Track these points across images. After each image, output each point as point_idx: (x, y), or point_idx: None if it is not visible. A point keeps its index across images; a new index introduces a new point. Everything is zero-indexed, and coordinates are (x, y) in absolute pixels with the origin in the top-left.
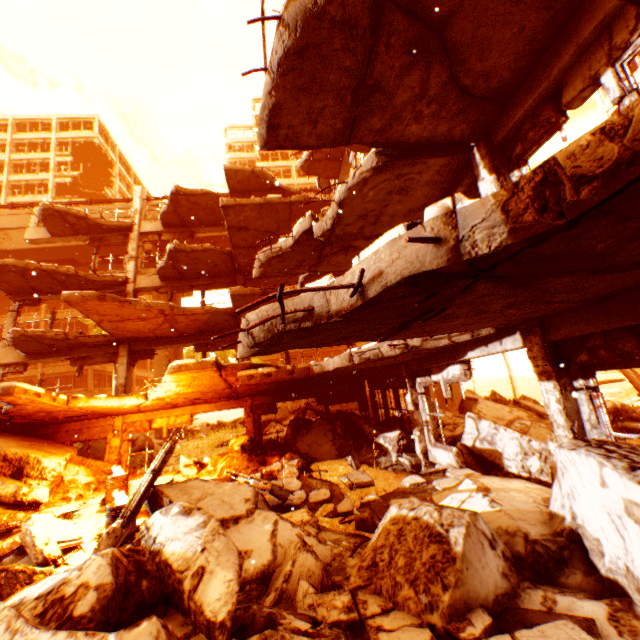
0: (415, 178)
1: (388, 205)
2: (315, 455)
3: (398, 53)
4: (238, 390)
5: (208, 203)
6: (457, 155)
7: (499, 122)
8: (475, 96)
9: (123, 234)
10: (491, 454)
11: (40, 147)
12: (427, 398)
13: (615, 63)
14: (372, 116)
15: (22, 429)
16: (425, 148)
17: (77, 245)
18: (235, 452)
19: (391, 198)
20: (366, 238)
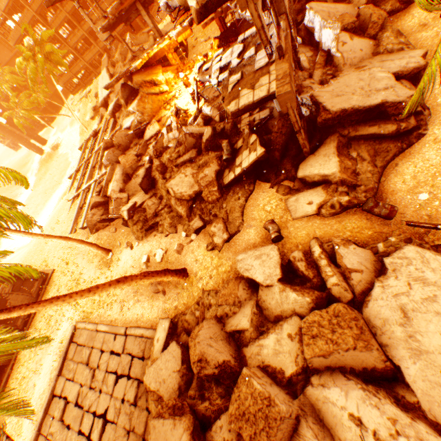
0: None
1: None
2: None
3: None
4: None
5: None
6: None
7: None
8: None
9: None
10: (311, 30)
11: None
12: (288, 2)
13: None
14: None
15: None
16: None
17: None
18: (216, 49)
19: None
20: None
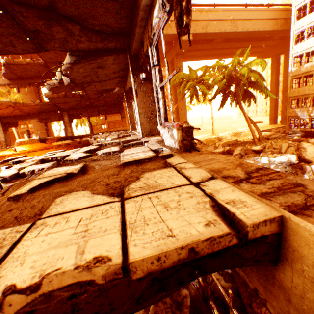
0: (103, 63)
1: (98, 72)
2: None
3: (35, 19)
4: None
5: None
6: (120, 54)
7: (131, 43)
8: (108, 33)
9: None
10: None
11: None
12: None
13: (152, 44)
14: (49, 42)
15: None
16: (100, 50)
17: None
18: None
19: (96, 70)
20: (99, 82)
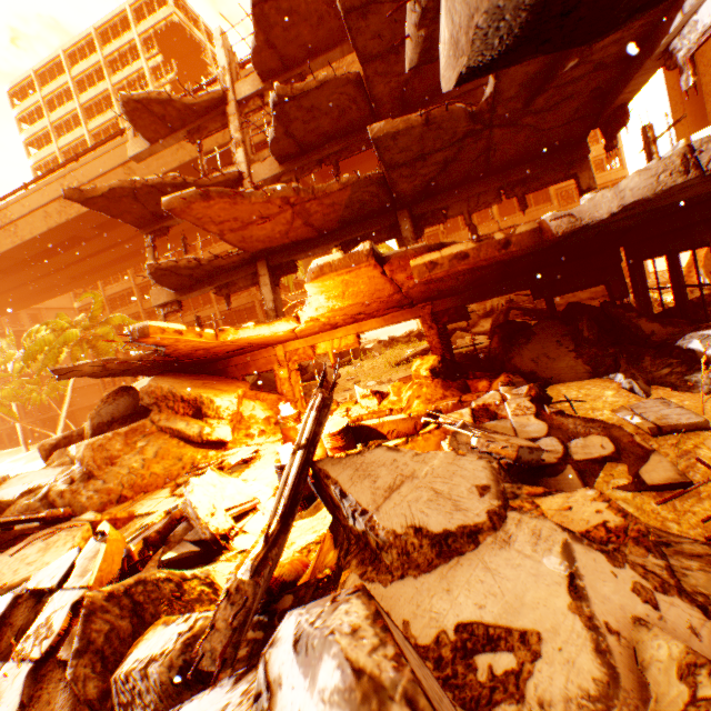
0: None
1: None
2: (547, 375)
3: None
4: (410, 295)
5: (308, 3)
6: None
7: None
8: None
9: (219, 113)
10: None
11: (129, 57)
12: None
13: None
14: None
15: (197, 368)
16: None
17: (192, 160)
18: (422, 378)
19: None
20: None
